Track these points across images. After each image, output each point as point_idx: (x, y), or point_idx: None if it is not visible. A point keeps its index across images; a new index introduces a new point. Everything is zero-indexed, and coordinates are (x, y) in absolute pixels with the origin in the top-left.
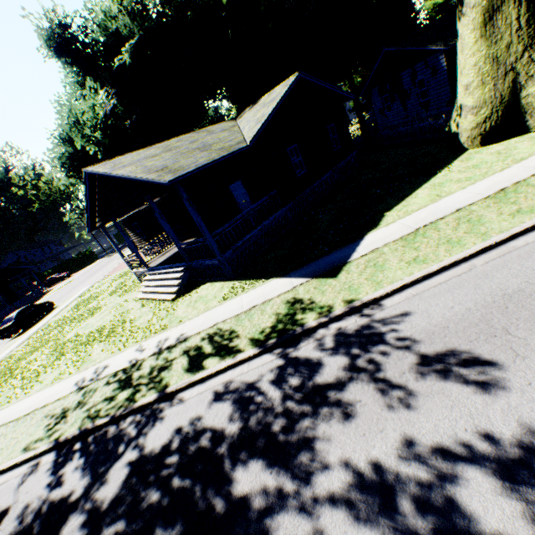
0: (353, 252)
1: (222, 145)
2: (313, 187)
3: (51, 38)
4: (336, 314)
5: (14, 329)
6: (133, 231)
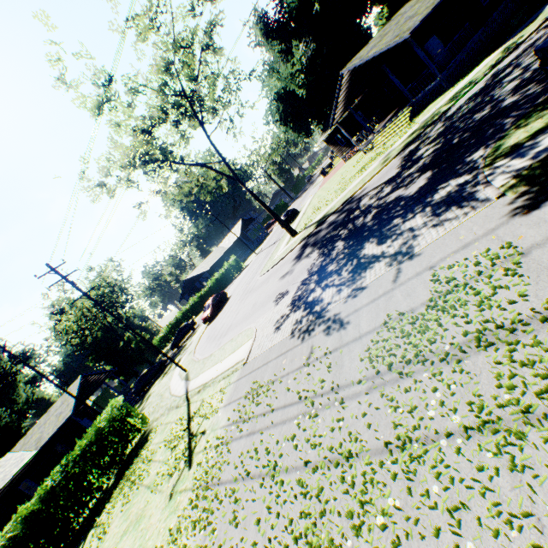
0: (545, 7)
1: (424, 8)
2: (499, 9)
3: (262, 29)
4: (536, 27)
5: (288, 220)
6: (334, 145)
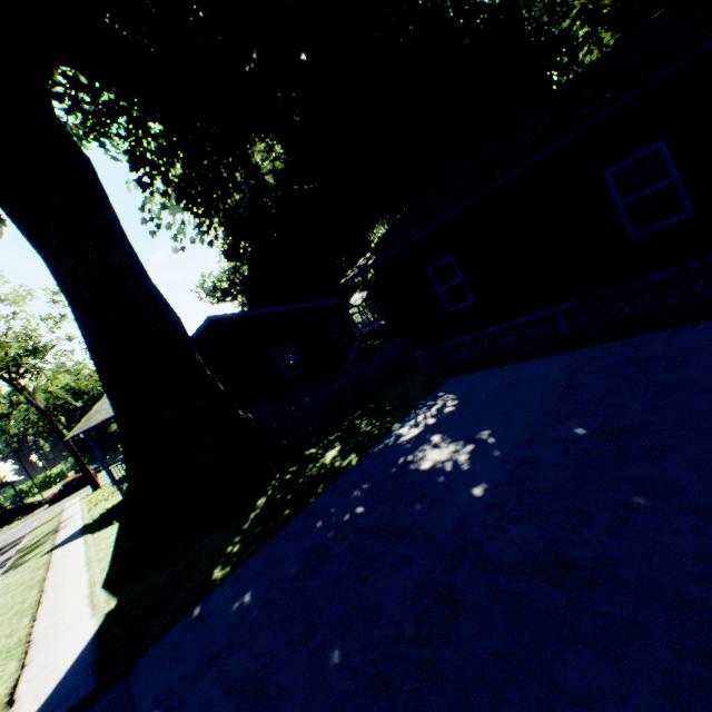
0: (66, 544)
1: None
2: None
3: None
4: None
5: None
6: None
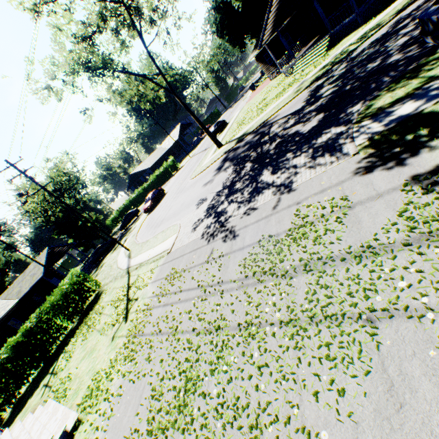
0: None
1: None
2: None
3: None
4: None
5: (218, 131)
6: (263, 63)
